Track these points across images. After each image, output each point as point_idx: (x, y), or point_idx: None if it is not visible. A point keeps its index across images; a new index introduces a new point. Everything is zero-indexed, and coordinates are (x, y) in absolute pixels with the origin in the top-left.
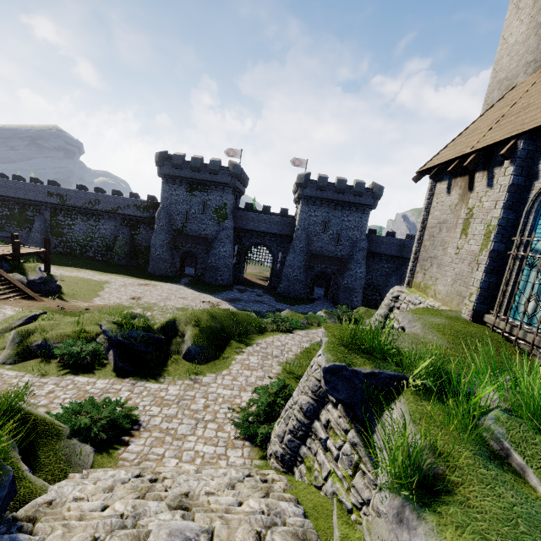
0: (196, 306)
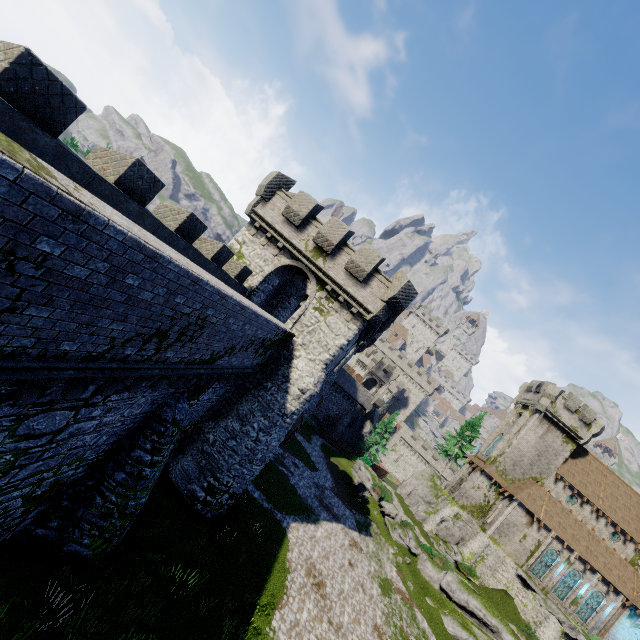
0: (370, 568)
